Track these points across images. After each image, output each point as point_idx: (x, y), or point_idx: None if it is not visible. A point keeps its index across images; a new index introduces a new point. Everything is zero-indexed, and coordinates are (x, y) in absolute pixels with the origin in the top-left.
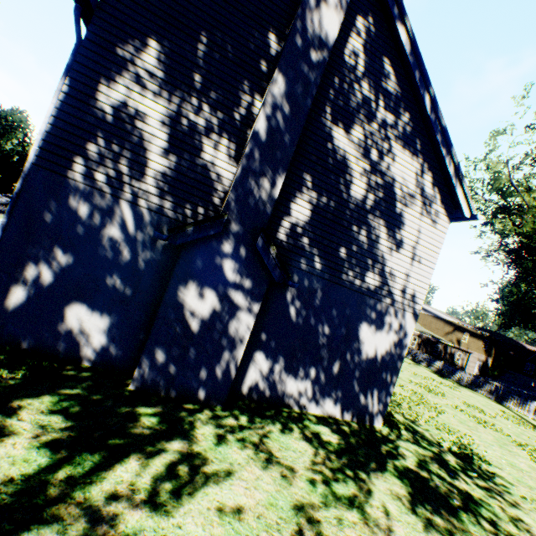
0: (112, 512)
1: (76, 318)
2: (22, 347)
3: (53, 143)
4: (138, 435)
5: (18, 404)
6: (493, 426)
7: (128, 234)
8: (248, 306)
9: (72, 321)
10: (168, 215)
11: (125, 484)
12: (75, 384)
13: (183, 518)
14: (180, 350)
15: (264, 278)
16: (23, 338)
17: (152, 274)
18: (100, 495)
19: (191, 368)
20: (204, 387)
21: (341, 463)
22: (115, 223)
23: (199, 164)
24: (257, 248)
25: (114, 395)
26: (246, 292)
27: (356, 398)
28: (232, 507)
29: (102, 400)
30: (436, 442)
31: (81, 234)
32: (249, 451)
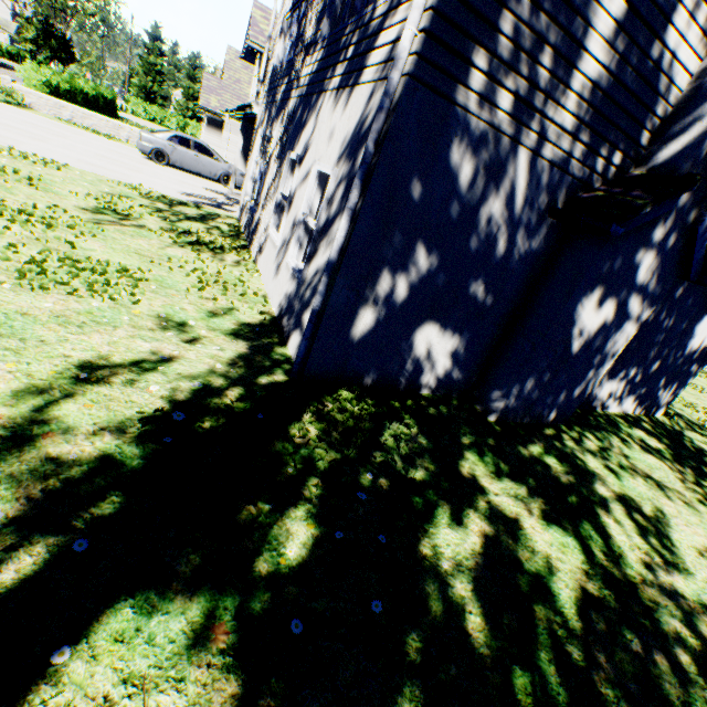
0: (665, 583)
1: (424, 342)
2: (364, 382)
3: (446, 17)
4: (572, 486)
5: (466, 472)
6: (706, 391)
7: (511, 212)
8: (638, 315)
9: (419, 346)
10: (572, 172)
11: (635, 549)
12: (458, 428)
13: (699, 573)
14: (550, 375)
15: (673, 275)
16: (366, 373)
17: (522, 273)
18: (640, 568)
19: (552, 393)
20: (556, 409)
21: (690, 474)
22: (501, 193)
23: (653, 57)
24: (697, 232)
25: (495, 435)
26: (646, 297)
27: (654, 393)
28: (703, 550)
29: (499, 446)
30: (700, 425)
31: (453, 217)
32: (640, 480)
